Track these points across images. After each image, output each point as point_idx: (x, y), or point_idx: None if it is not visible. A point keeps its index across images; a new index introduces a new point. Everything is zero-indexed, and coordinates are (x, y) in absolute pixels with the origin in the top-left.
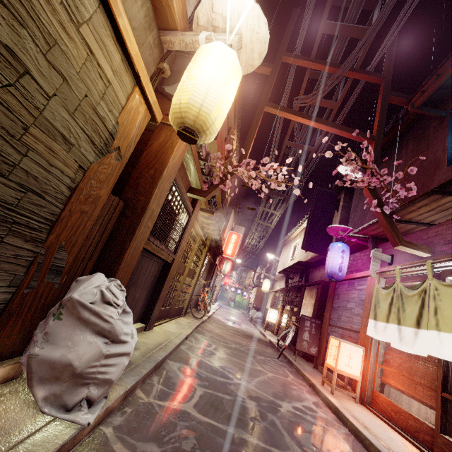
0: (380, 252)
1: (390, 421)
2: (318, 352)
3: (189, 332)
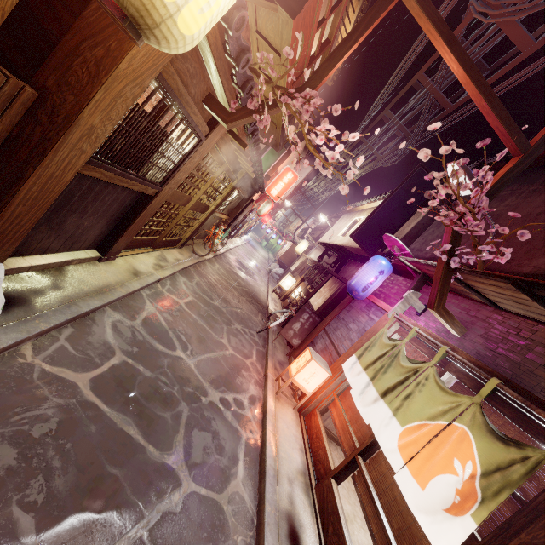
0: (417, 297)
1: (307, 440)
2: (299, 345)
3: (166, 275)
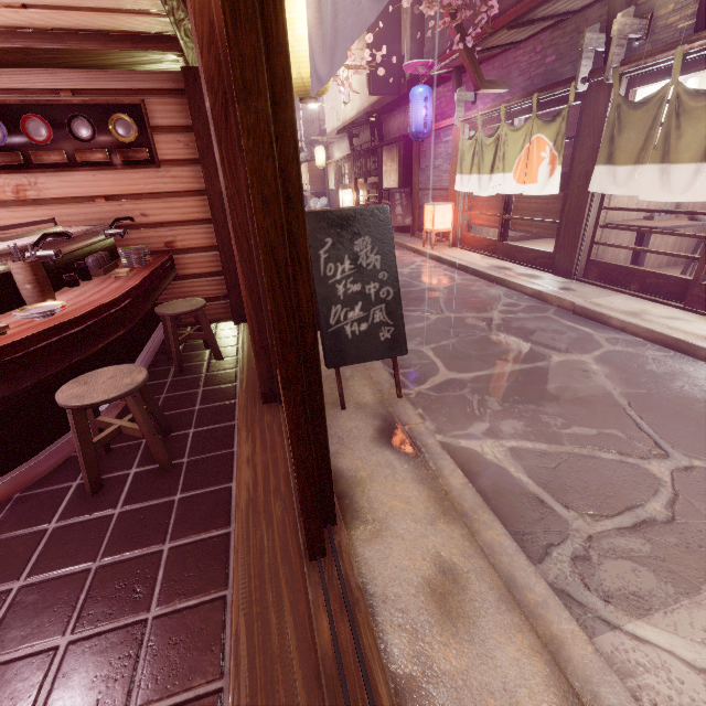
0: (464, 92)
1: (472, 249)
2: (412, 221)
3: None
